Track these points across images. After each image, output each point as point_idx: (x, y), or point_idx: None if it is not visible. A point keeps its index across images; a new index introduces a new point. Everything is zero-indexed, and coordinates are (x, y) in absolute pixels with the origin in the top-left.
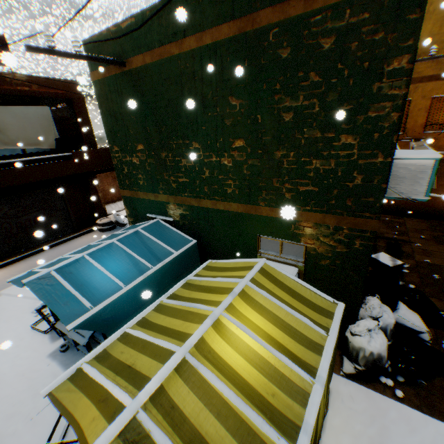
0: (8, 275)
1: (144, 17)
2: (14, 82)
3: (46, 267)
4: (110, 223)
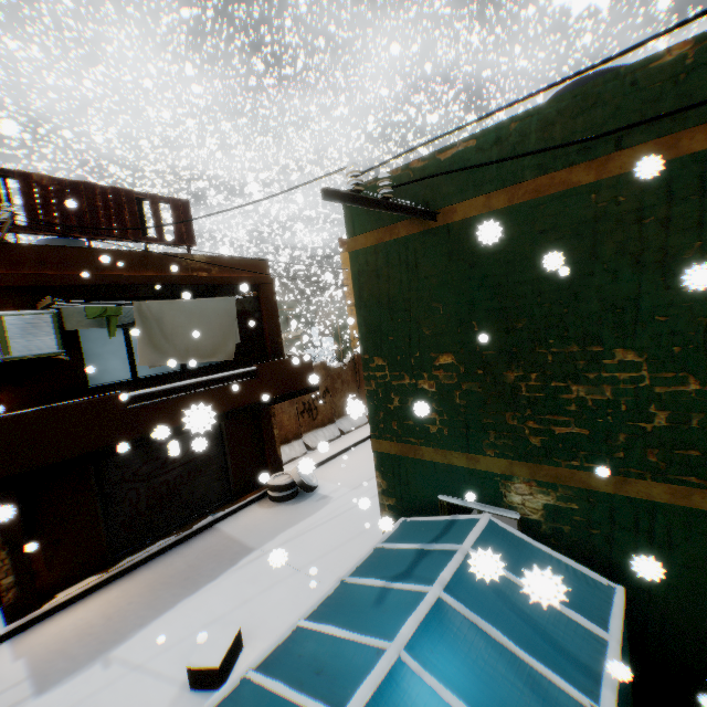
0: (122, 601)
1: (503, 133)
2: (189, 266)
3: (274, 659)
4: (291, 486)
